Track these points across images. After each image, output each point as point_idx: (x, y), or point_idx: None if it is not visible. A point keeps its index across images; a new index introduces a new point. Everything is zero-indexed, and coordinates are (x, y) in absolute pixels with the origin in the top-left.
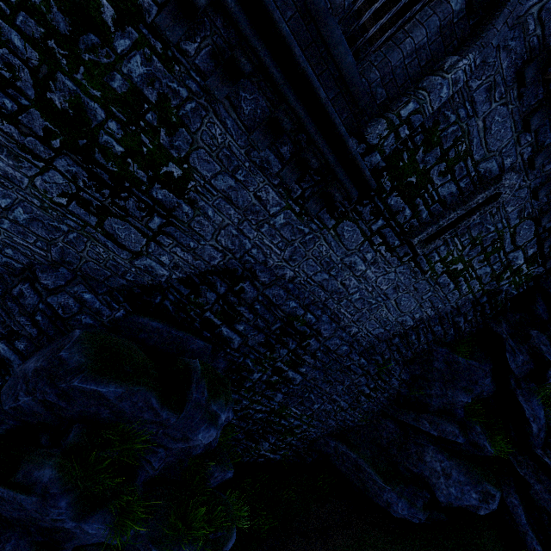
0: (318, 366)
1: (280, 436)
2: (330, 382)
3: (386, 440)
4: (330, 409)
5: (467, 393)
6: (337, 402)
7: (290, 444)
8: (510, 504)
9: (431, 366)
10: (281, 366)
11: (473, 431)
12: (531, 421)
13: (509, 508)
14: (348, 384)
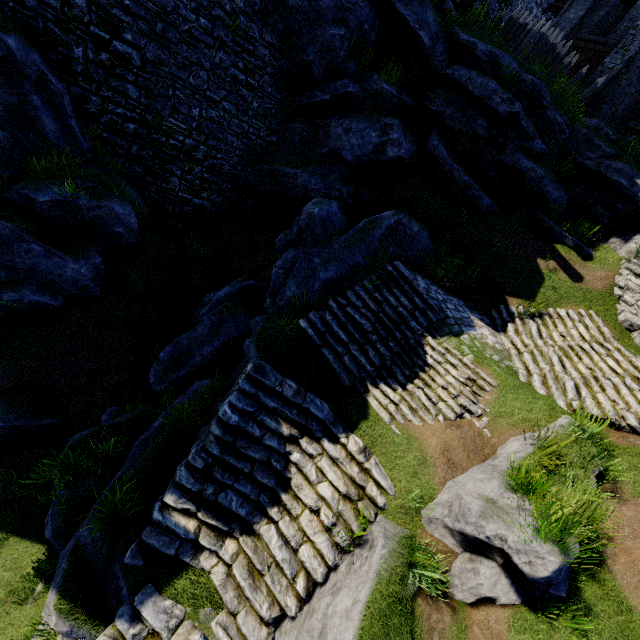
0: (145, 29)
1: (183, 166)
2: (187, 69)
3: (299, 144)
4: (218, 118)
5: (337, 25)
6: (219, 106)
7: (208, 183)
8: (432, 148)
9: (287, 7)
10: (98, 32)
11: (372, 82)
12: (418, 29)
13: (432, 154)
14: (210, 67)
